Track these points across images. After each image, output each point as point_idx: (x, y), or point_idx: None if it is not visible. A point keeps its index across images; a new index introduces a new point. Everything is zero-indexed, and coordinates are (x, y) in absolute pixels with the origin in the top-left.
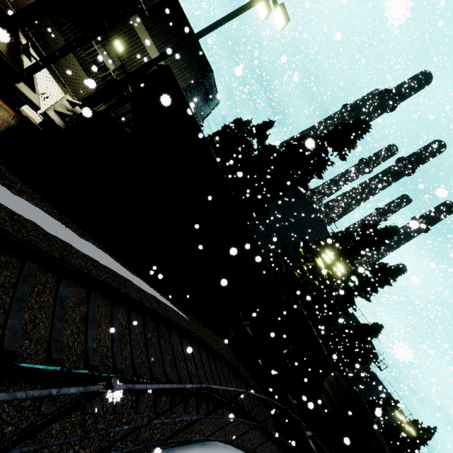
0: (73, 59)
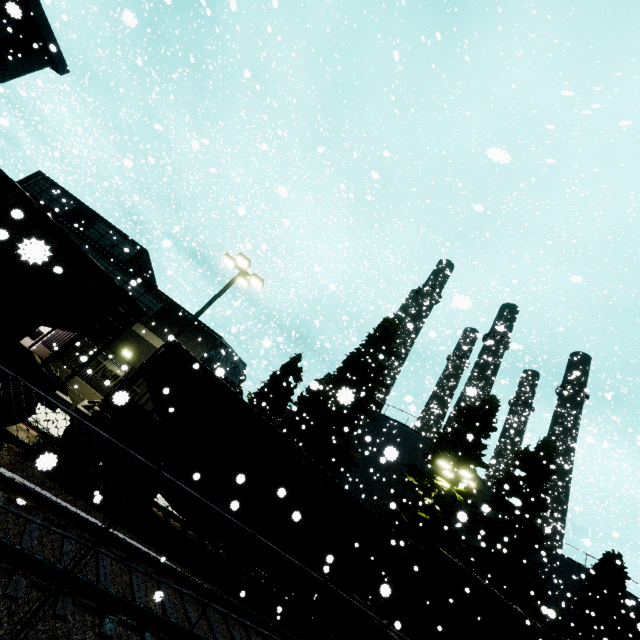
0: (81, 382)
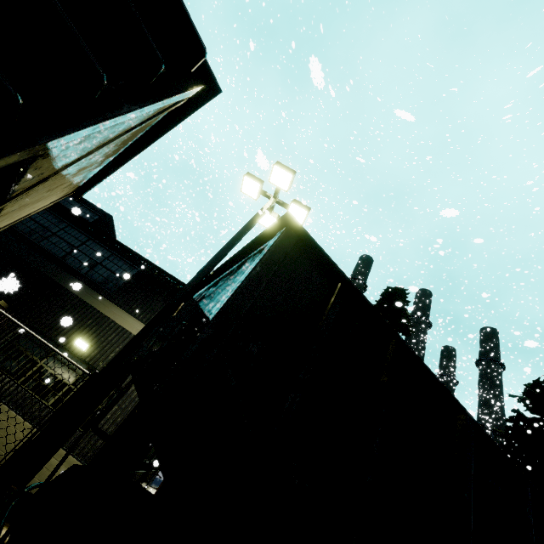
0: None
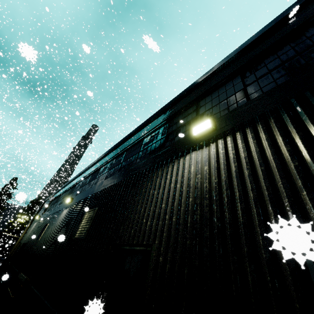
0: None
